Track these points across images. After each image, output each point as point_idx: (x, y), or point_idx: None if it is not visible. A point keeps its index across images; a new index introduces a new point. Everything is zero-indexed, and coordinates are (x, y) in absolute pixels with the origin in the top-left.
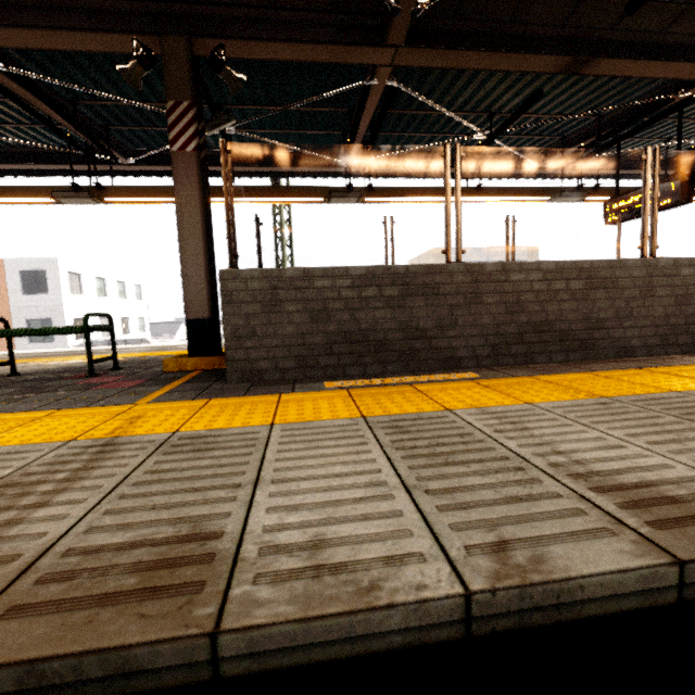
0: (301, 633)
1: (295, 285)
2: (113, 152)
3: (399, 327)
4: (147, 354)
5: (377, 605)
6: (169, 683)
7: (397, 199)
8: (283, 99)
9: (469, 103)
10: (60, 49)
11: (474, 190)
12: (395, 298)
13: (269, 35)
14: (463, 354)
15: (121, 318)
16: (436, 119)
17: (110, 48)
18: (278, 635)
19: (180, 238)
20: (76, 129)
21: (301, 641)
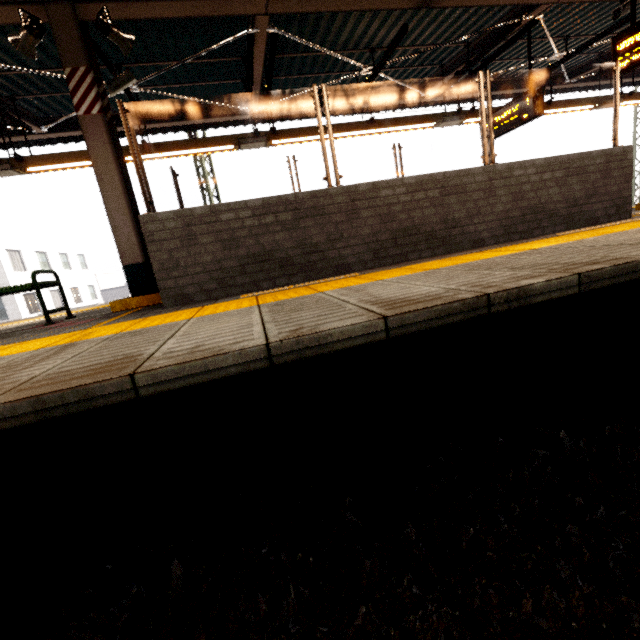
0: (179, 371)
1: (205, 220)
2: (24, 122)
3: (296, 245)
4: (98, 307)
5: (218, 354)
6: (113, 402)
7: (302, 139)
8: (179, 53)
9: (351, 41)
10: None
11: (367, 123)
12: (290, 221)
13: None
14: (351, 261)
15: (70, 289)
16: (325, 60)
17: None
18: (167, 373)
19: (103, 195)
20: None
21: (180, 375)
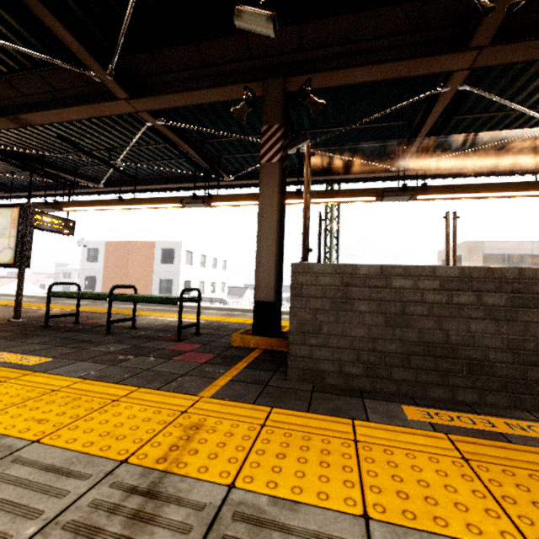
0: None
1: (370, 282)
2: (221, 173)
3: (505, 345)
4: (221, 319)
5: None
6: None
7: (452, 195)
8: (349, 120)
9: None
10: (197, 103)
11: None
12: (501, 307)
13: (350, 64)
14: None
15: (211, 282)
16: (499, 120)
17: (228, 97)
18: None
19: (259, 231)
20: (201, 158)
21: None
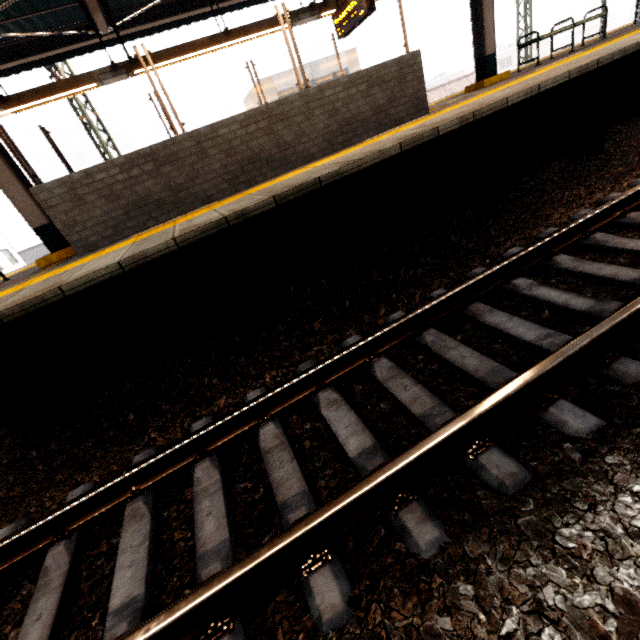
0: (80, 282)
1: (84, 183)
2: None
3: (164, 188)
4: (25, 268)
5: (96, 271)
6: (56, 300)
7: (163, 63)
8: None
9: None
10: None
11: (223, 35)
12: (153, 170)
13: None
14: (212, 192)
15: None
16: None
17: None
18: (75, 284)
19: None
20: None
21: (82, 283)
